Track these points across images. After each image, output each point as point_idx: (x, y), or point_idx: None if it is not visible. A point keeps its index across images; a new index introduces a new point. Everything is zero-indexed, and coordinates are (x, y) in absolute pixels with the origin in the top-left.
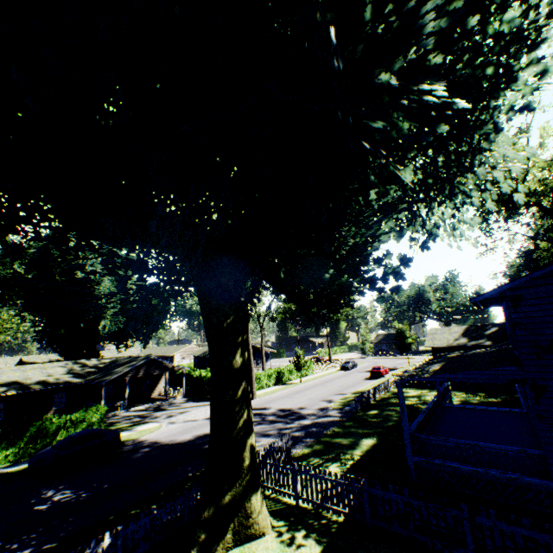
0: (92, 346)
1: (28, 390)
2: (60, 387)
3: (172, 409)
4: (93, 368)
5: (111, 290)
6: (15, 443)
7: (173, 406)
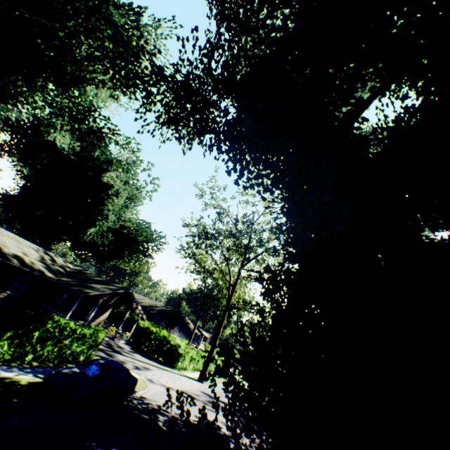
0: (52, 240)
1: (6, 259)
2: (29, 272)
3: (129, 356)
4: (62, 268)
5: (120, 207)
6: (21, 336)
7: (126, 352)
